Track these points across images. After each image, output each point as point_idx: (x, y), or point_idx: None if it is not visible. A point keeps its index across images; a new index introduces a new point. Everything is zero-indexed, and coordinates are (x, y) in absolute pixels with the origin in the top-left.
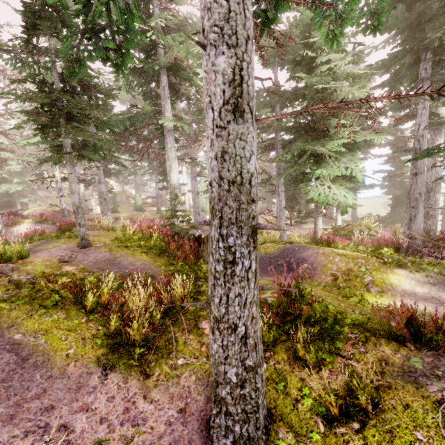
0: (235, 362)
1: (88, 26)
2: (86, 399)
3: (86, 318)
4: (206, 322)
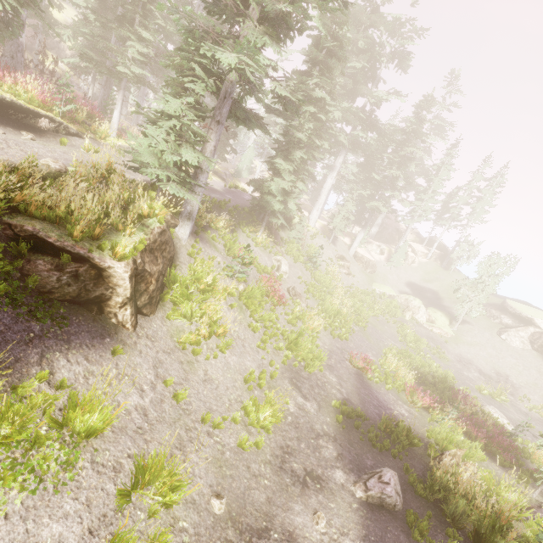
0: None
1: None
2: None
3: None
4: None
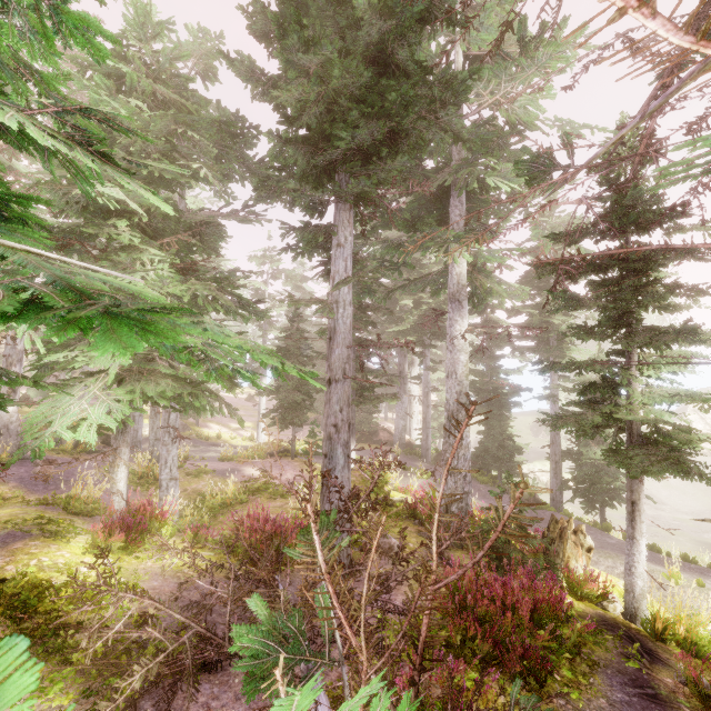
0: None
1: None
2: None
3: None
4: None
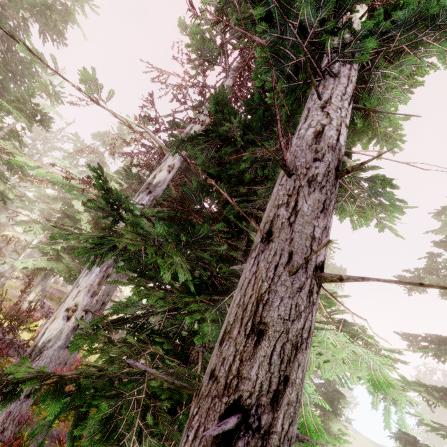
0: None
1: None
2: None
3: None
4: None
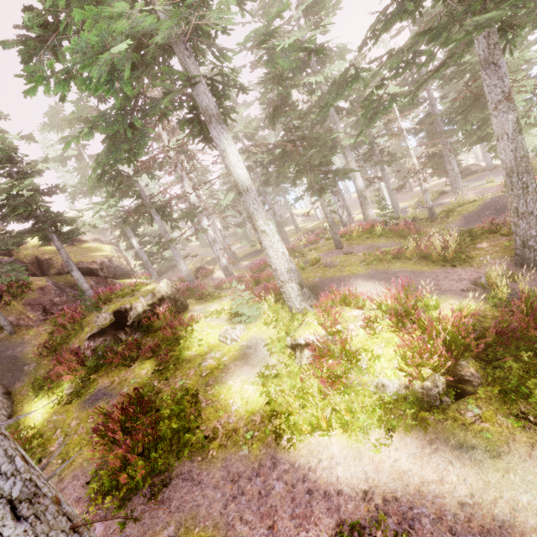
0: (535, 226)
1: (366, 110)
2: (456, 274)
3: (412, 261)
4: (479, 244)
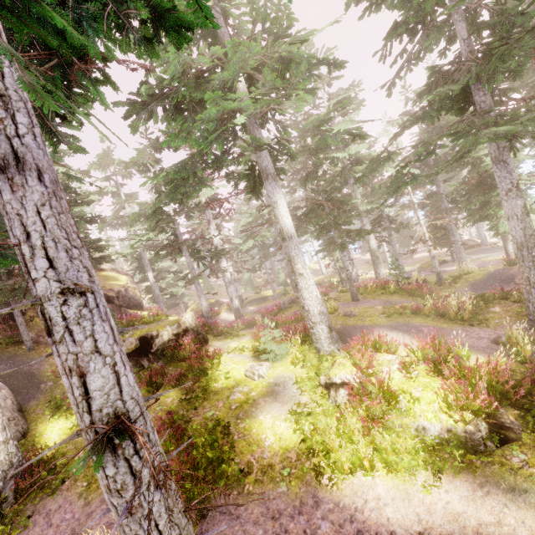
0: None
1: (391, 184)
2: (475, 332)
3: (430, 317)
4: (492, 308)
